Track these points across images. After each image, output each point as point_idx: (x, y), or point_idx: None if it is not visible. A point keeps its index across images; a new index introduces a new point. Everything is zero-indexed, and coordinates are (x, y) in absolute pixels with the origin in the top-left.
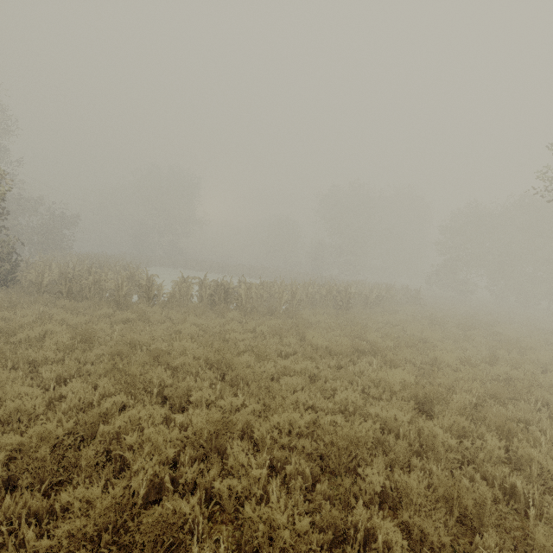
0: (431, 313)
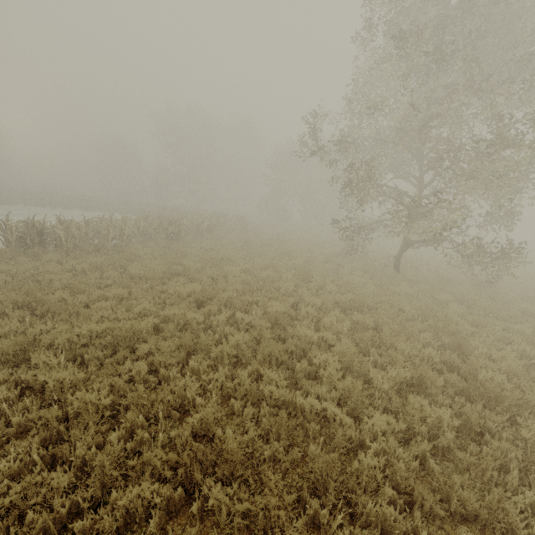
0: (247, 236)
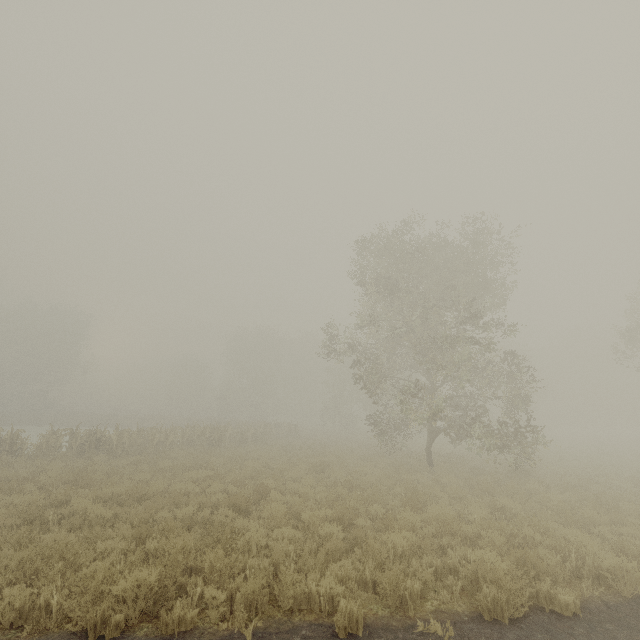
0: (290, 442)
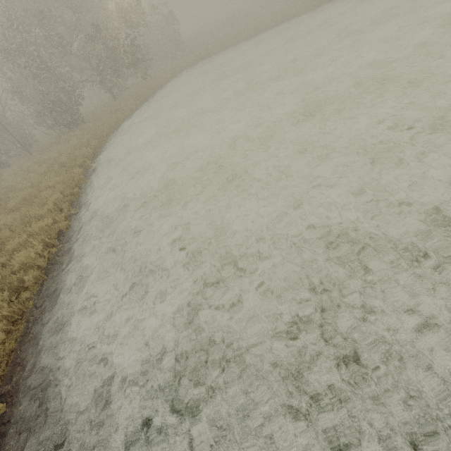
0: None
